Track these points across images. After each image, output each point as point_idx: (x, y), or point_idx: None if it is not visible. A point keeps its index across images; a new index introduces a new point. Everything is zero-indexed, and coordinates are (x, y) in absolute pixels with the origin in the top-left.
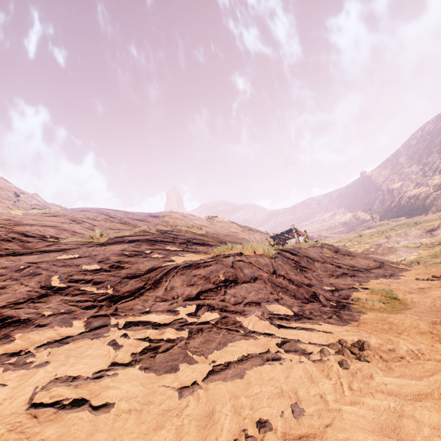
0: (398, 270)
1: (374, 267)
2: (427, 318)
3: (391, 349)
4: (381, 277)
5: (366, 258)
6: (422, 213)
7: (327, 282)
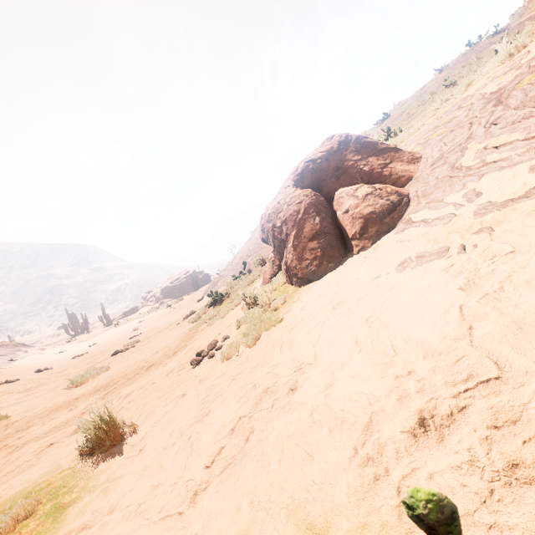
0: None
1: None
2: None
3: None
4: None
5: None
6: None
7: None
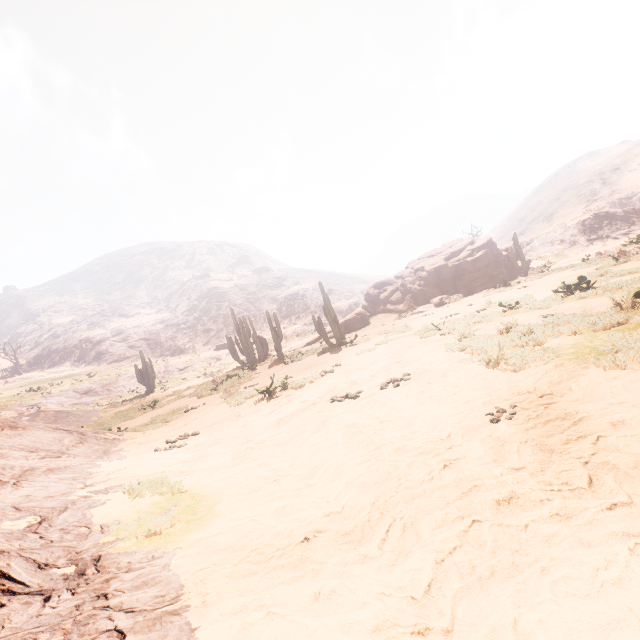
0: (110, 443)
1: (73, 443)
2: (265, 508)
3: (377, 622)
4: (99, 460)
5: (54, 428)
6: (94, 363)
7: (6, 507)
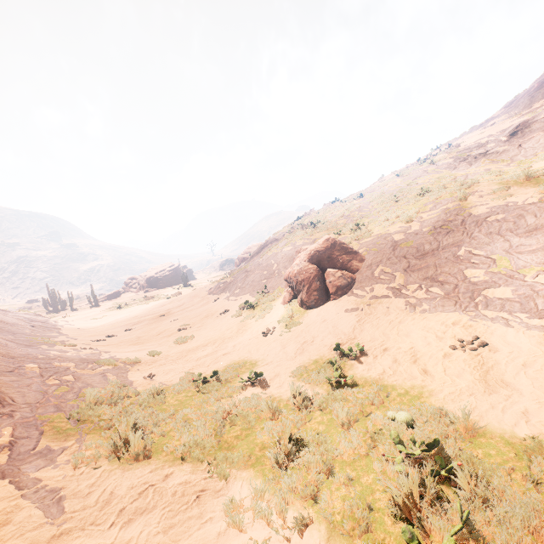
0: None
1: None
2: None
3: None
4: None
5: None
6: None
7: None
